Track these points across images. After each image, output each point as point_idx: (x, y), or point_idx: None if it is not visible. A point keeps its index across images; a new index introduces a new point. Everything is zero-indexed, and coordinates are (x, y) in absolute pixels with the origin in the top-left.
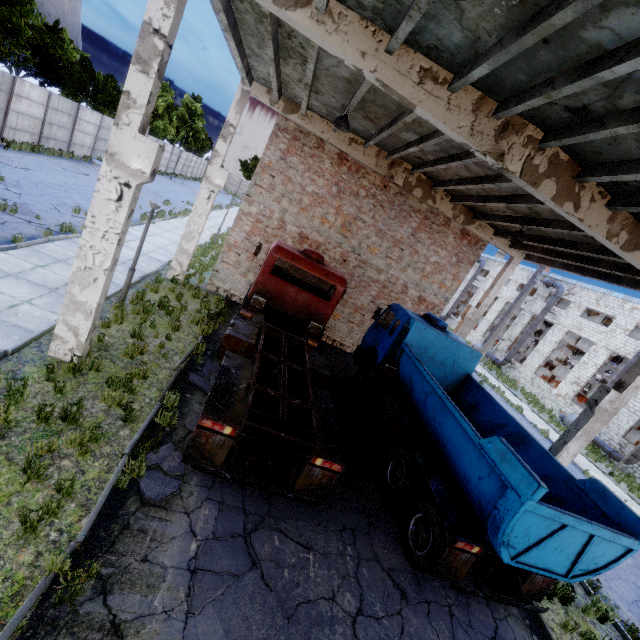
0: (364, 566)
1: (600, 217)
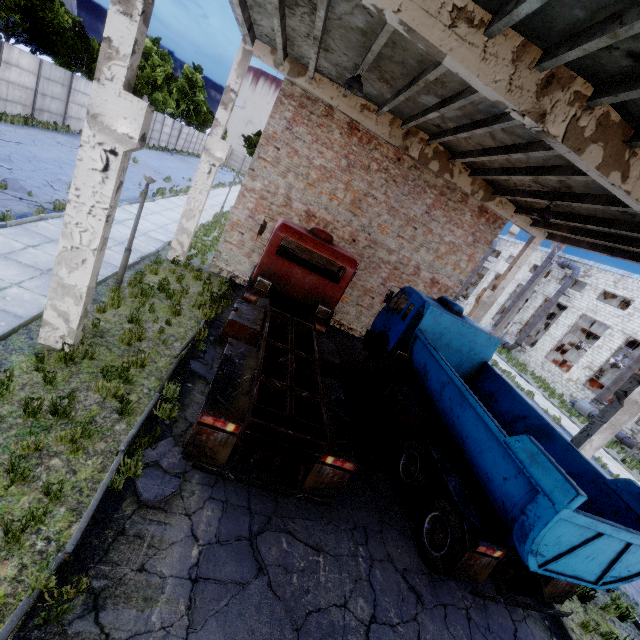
0: (377, 568)
1: None
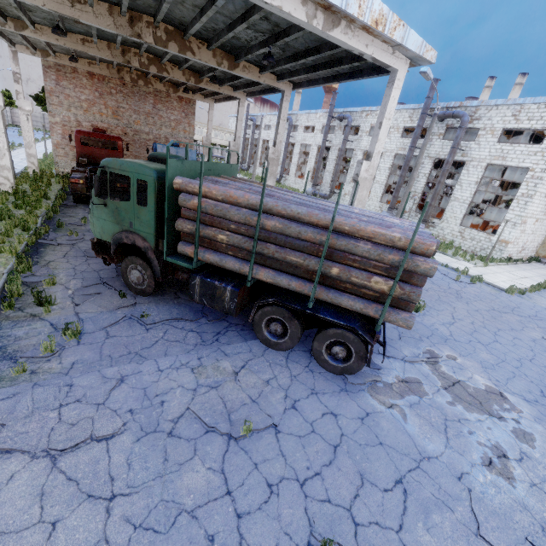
0: None
1: (179, 75)
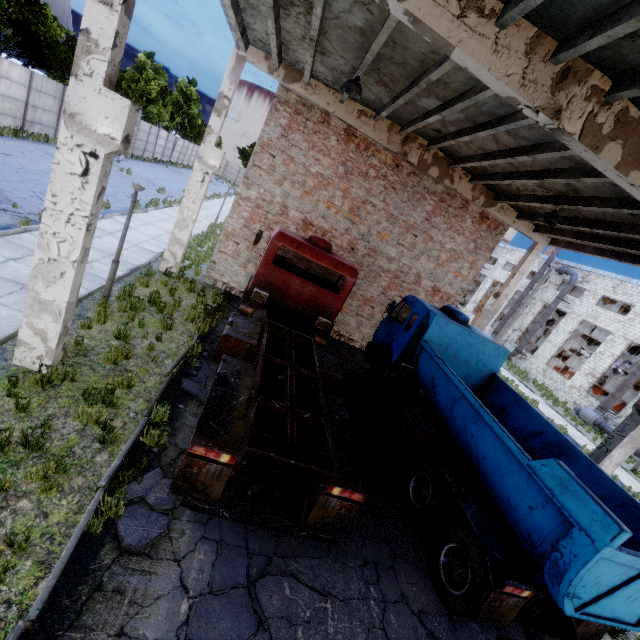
0: (391, 611)
1: None
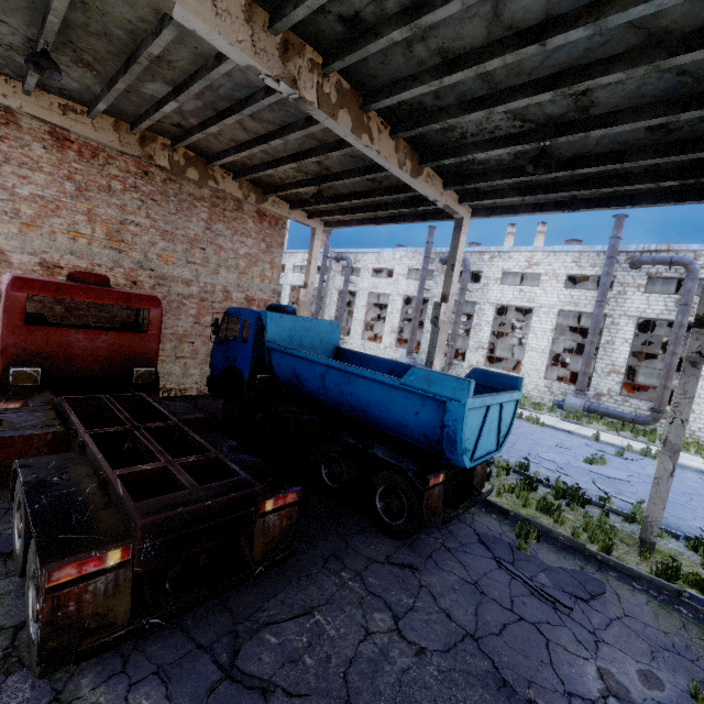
0: (368, 576)
1: (389, 148)
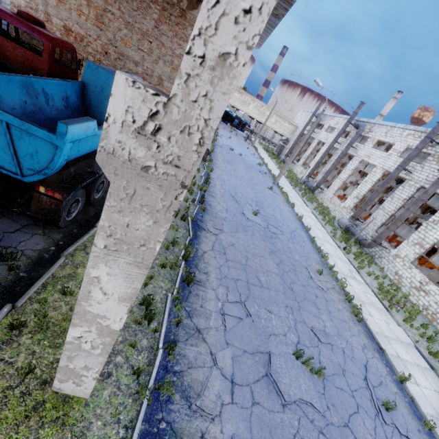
0: None
1: None
